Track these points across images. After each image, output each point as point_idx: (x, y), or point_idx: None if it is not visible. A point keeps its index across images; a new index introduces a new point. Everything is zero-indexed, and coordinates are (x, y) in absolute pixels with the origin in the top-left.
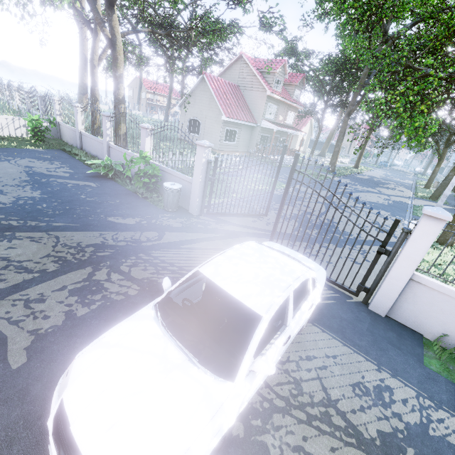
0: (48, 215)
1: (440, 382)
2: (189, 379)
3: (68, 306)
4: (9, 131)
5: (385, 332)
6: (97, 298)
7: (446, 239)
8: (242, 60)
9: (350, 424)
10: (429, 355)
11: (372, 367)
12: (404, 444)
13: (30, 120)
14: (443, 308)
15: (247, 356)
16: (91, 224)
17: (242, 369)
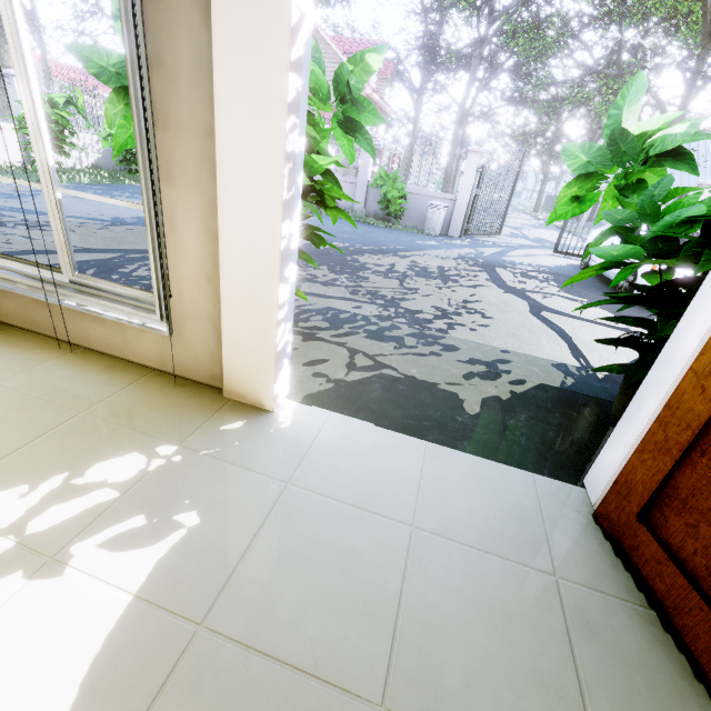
0: (372, 242)
1: None
2: None
3: (541, 283)
4: (57, 159)
5: None
6: (544, 279)
7: None
8: (318, 38)
9: None
10: None
11: None
12: None
13: (105, 136)
14: None
15: None
16: (418, 246)
17: None
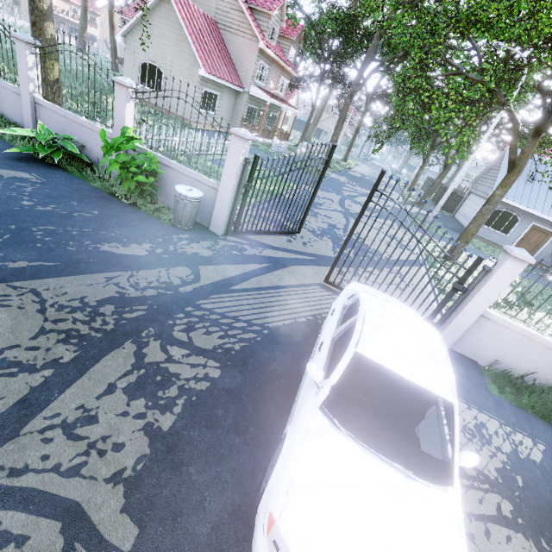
0: None
1: (505, 406)
2: (422, 501)
3: (139, 417)
4: None
5: (455, 366)
6: (174, 394)
7: (453, 256)
8: None
9: (478, 470)
10: (488, 382)
11: (464, 406)
12: (514, 474)
13: None
14: (502, 339)
15: (457, 453)
16: (78, 260)
17: (456, 469)
